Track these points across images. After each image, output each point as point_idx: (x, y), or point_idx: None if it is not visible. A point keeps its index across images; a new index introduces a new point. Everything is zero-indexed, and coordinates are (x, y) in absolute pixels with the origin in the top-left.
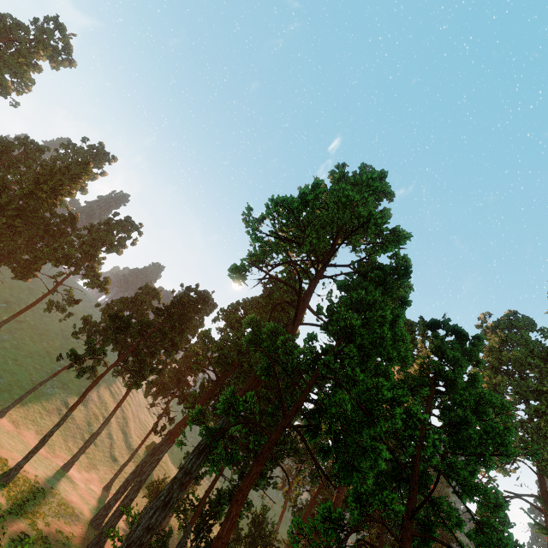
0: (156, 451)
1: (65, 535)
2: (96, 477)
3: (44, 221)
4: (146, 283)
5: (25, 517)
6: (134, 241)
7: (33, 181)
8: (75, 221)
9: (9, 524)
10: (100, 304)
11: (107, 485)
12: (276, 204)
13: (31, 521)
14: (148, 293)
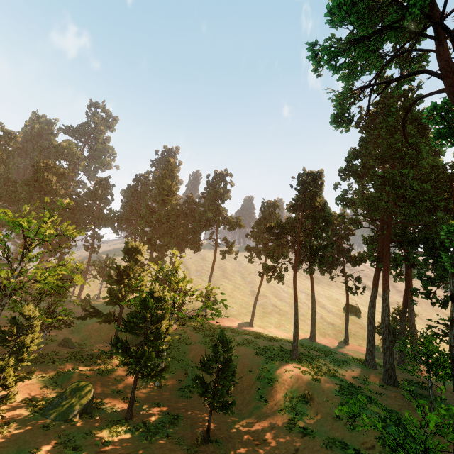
0: (374, 303)
1: (361, 379)
2: (332, 339)
3: (180, 211)
4: (262, 202)
5: (327, 375)
6: (231, 183)
7: (158, 194)
8: (193, 199)
9: (325, 381)
10: (248, 234)
11: (345, 341)
12: (338, 7)
13: (334, 376)
14: (268, 207)
